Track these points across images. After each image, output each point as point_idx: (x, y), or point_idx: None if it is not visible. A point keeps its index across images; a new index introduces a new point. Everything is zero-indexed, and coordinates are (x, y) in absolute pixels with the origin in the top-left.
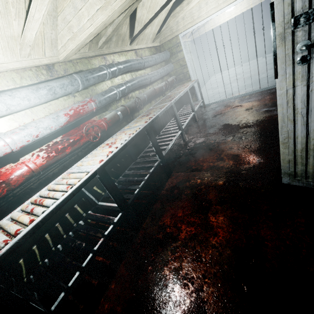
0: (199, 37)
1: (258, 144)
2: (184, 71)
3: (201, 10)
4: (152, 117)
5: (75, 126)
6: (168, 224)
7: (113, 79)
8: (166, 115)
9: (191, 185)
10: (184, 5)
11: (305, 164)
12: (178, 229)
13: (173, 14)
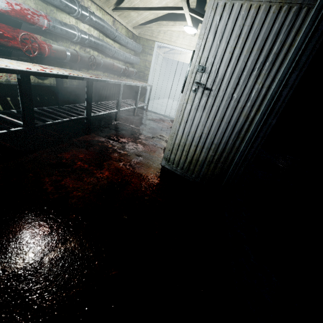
0: (172, 61)
1: (163, 145)
2: (145, 72)
3: (179, 39)
4: (99, 78)
5: (11, 25)
6: (66, 158)
7: (79, 22)
8: (112, 94)
9: (102, 145)
10: (170, 24)
11: (176, 154)
12: (74, 163)
13: (159, 23)
